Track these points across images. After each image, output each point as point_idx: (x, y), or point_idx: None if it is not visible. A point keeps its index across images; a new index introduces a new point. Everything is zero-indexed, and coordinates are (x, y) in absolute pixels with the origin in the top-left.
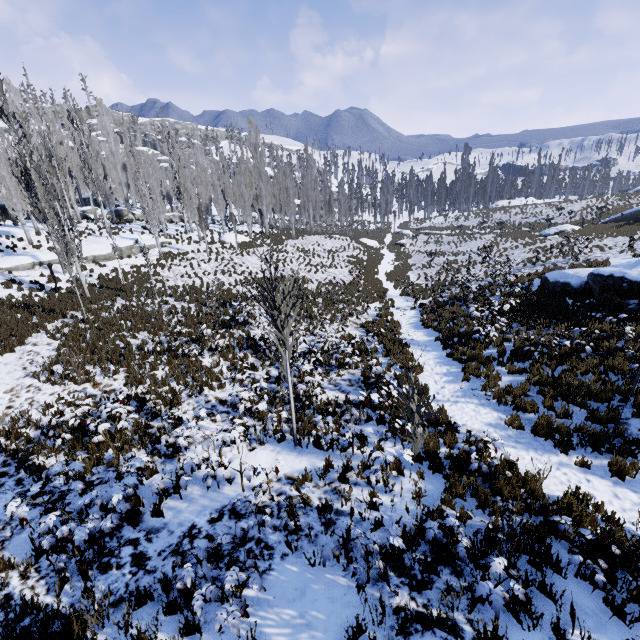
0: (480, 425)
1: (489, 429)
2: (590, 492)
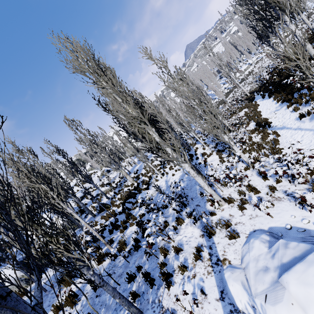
0: None
1: None
2: None
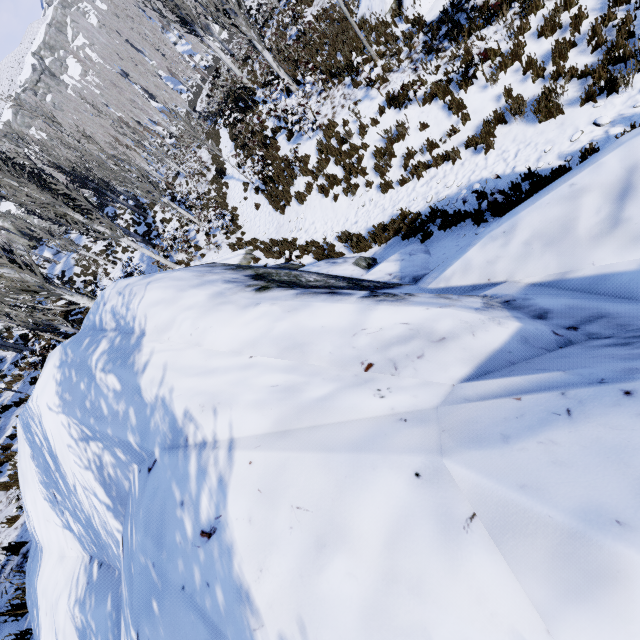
0: None
1: None
2: None
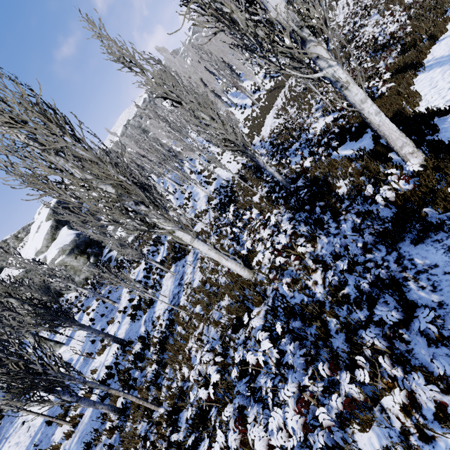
0: (444, 52)
1: (447, 53)
2: (437, 85)
